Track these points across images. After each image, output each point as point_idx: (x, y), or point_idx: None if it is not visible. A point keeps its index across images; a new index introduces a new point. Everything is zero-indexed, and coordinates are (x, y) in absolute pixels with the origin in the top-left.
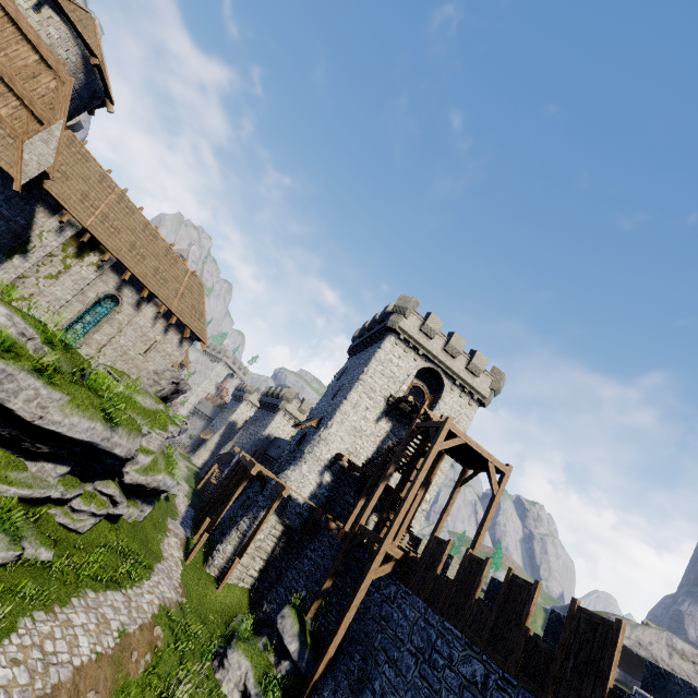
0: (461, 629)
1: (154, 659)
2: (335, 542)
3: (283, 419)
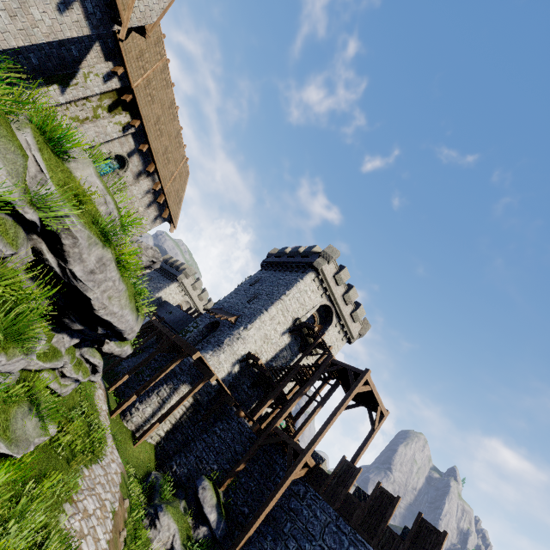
0: (375, 546)
1: (127, 533)
2: (244, 430)
3: (176, 288)
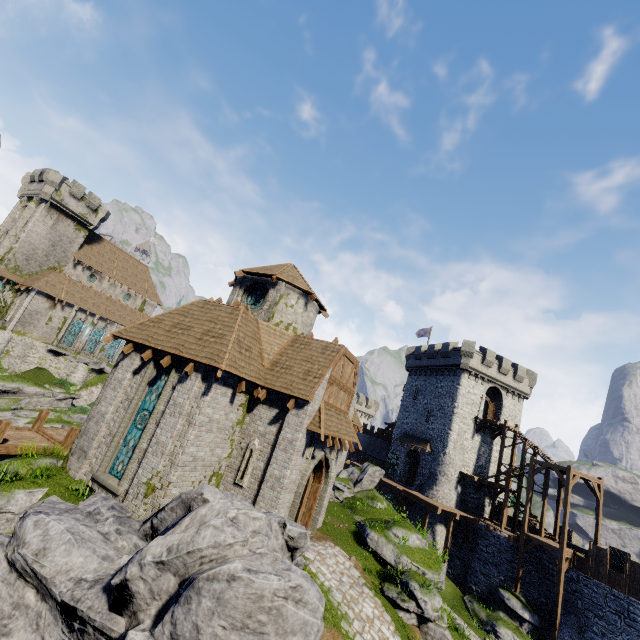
0: None
1: None
2: (502, 541)
3: None
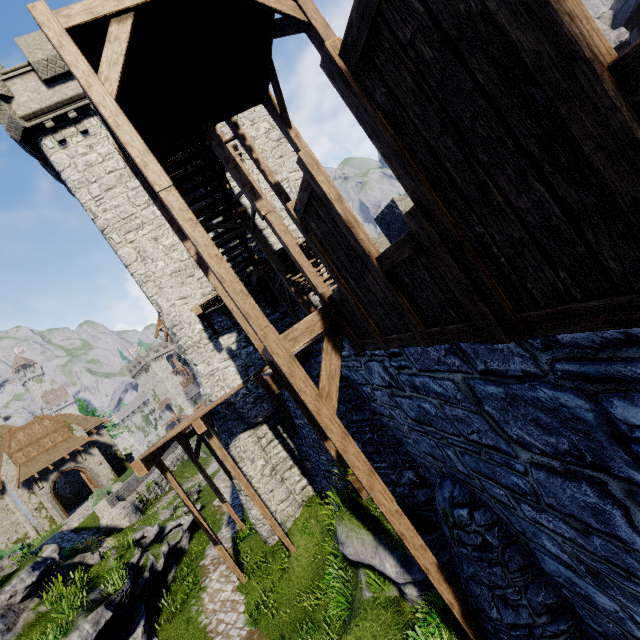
0: None
1: None
2: None
3: None
